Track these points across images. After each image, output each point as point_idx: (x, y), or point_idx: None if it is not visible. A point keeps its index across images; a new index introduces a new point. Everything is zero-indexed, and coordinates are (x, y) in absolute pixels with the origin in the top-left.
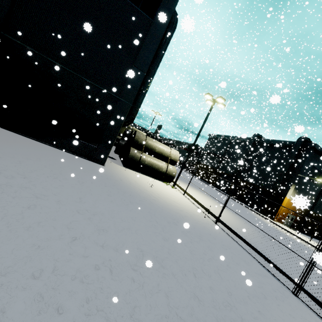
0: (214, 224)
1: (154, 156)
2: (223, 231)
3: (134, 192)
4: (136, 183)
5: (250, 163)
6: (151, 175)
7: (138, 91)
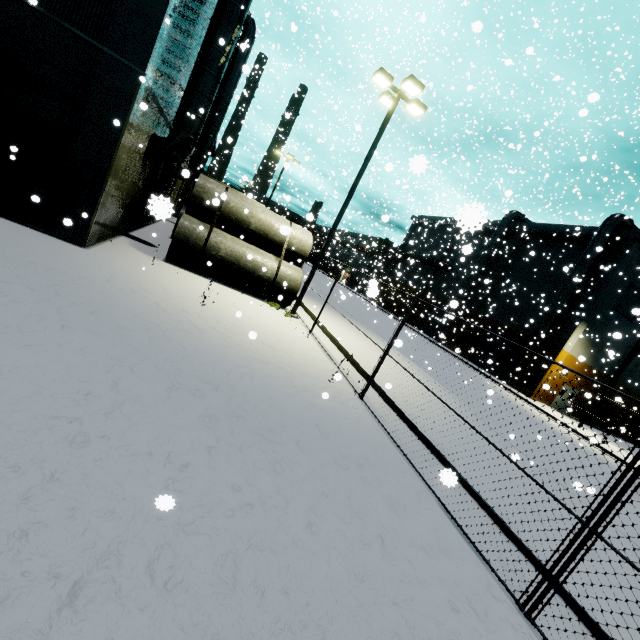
0: (355, 400)
1: (248, 241)
2: (374, 417)
3: (121, 309)
4: (161, 293)
5: (495, 277)
6: (239, 285)
7: (199, 64)
